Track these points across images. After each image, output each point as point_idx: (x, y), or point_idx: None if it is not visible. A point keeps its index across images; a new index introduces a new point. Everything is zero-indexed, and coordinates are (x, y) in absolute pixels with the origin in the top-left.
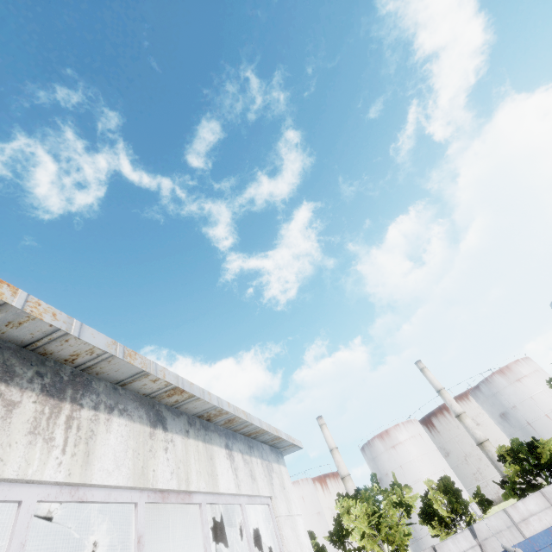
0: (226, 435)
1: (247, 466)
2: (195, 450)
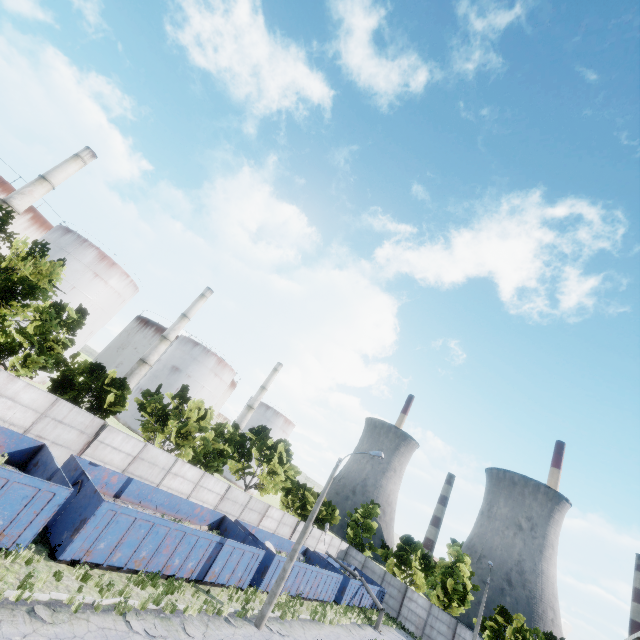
0: None
1: None
2: None
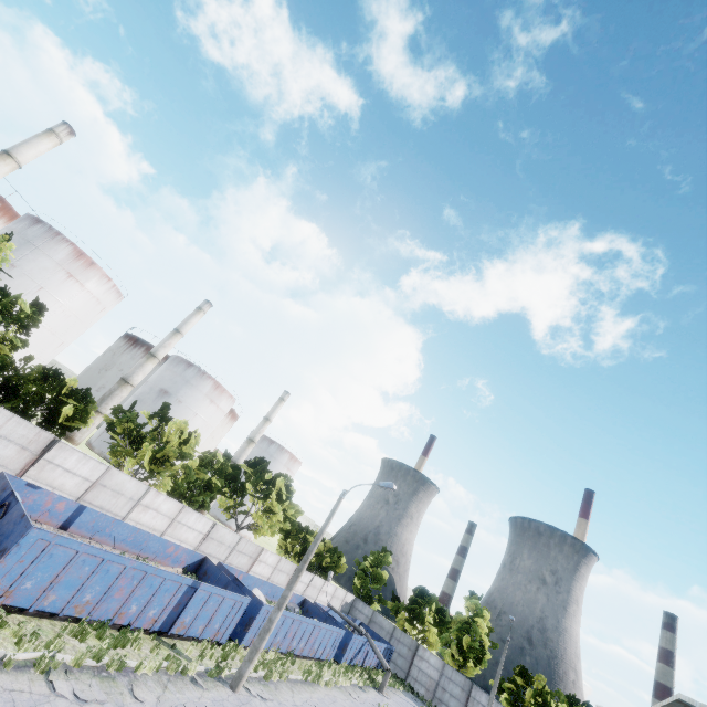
0: None
1: None
2: None
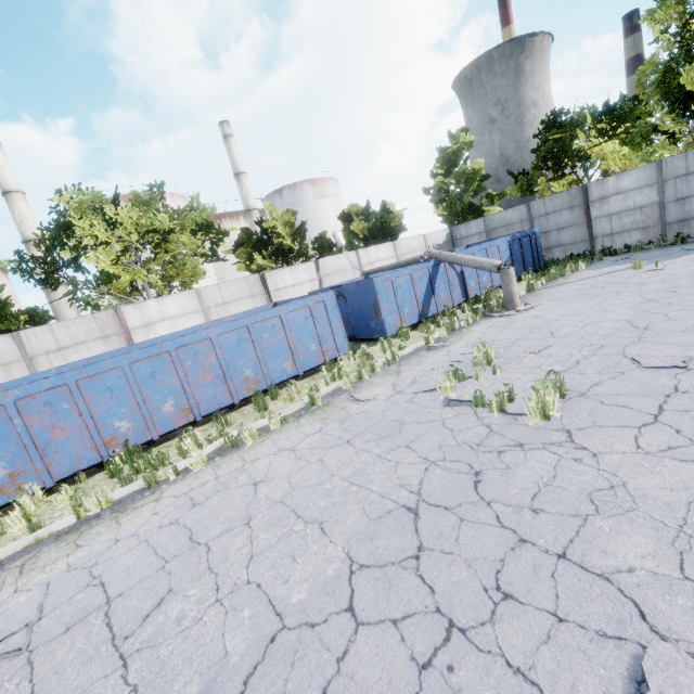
0: None
1: None
2: None
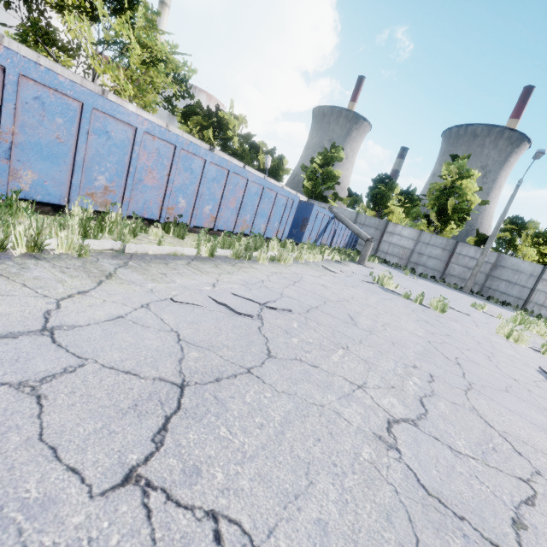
0: None
1: None
2: None
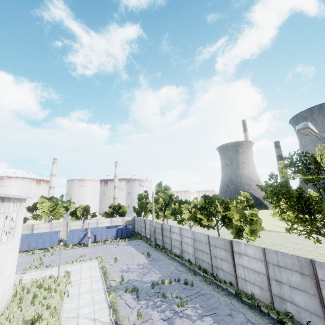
0: (14, 199)
1: (16, 205)
2: (7, 204)
